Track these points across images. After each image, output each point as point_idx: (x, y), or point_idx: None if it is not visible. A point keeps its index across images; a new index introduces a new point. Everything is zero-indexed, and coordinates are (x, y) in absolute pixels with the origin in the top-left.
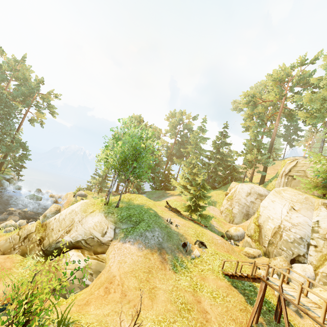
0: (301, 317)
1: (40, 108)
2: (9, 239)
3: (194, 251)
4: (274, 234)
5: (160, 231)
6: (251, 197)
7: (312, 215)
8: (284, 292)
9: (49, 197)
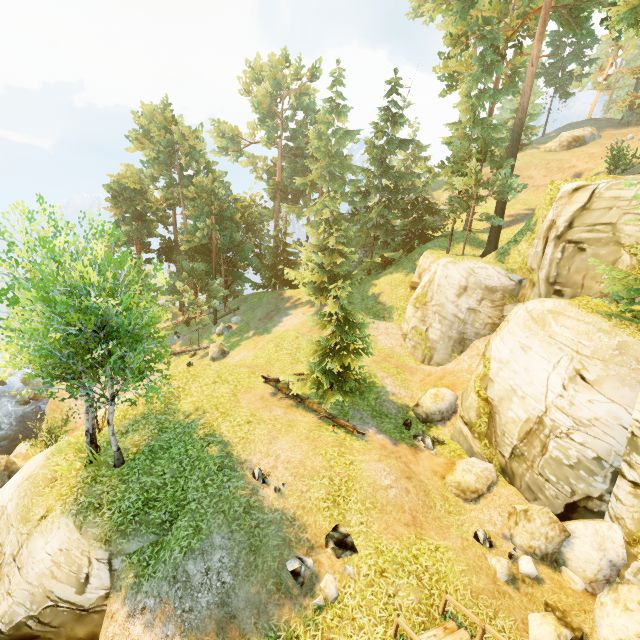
0: None
1: None
2: None
3: (323, 581)
4: (525, 436)
5: (226, 545)
6: (468, 298)
7: (635, 398)
8: None
9: (21, 384)
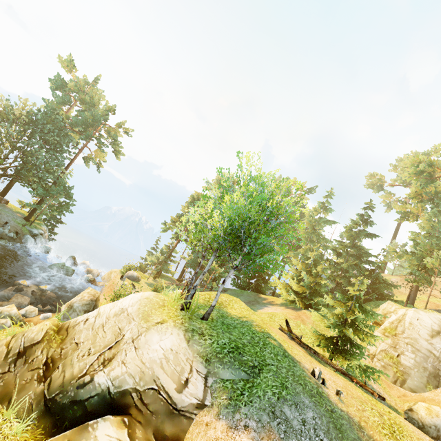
0: None
1: (102, 144)
2: None
3: None
4: None
5: (314, 409)
6: None
7: None
8: None
9: (84, 272)
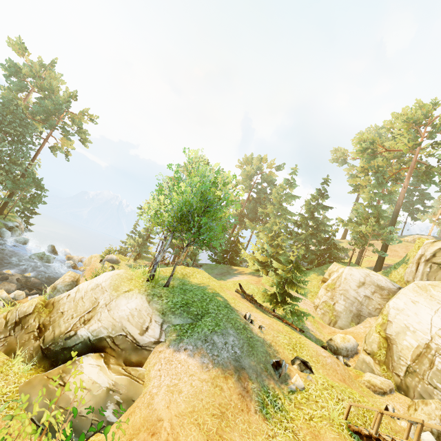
0: None
1: (68, 133)
2: None
3: (294, 377)
4: (417, 357)
5: (236, 336)
6: (365, 289)
7: None
8: None
9: (65, 259)
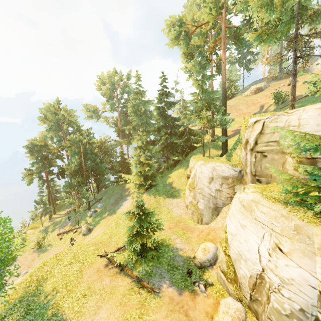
0: None
1: None
2: None
3: None
4: (255, 287)
5: None
6: (214, 184)
7: (314, 265)
8: None
9: None
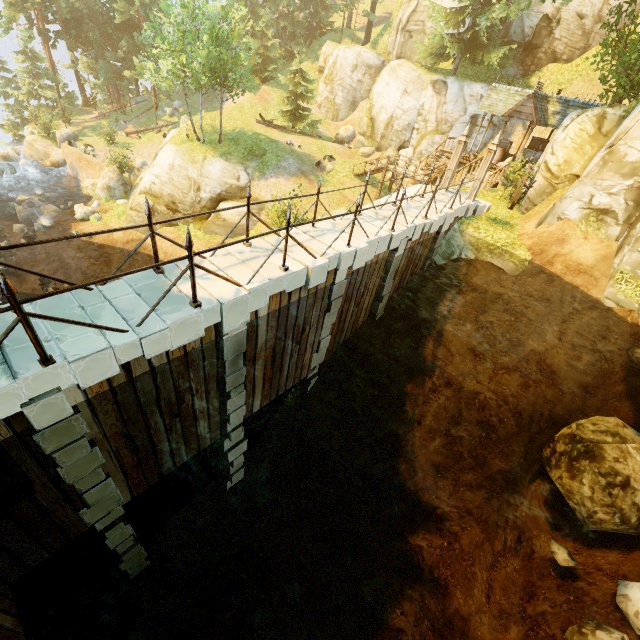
0: (401, 187)
1: None
2: (136, 220)
3: (328, 166)
4: (386, 127)
5: (292, 158)
6: (358, 73)
7: (420, 97)
8: (397, 171)
9: (0, 161)
